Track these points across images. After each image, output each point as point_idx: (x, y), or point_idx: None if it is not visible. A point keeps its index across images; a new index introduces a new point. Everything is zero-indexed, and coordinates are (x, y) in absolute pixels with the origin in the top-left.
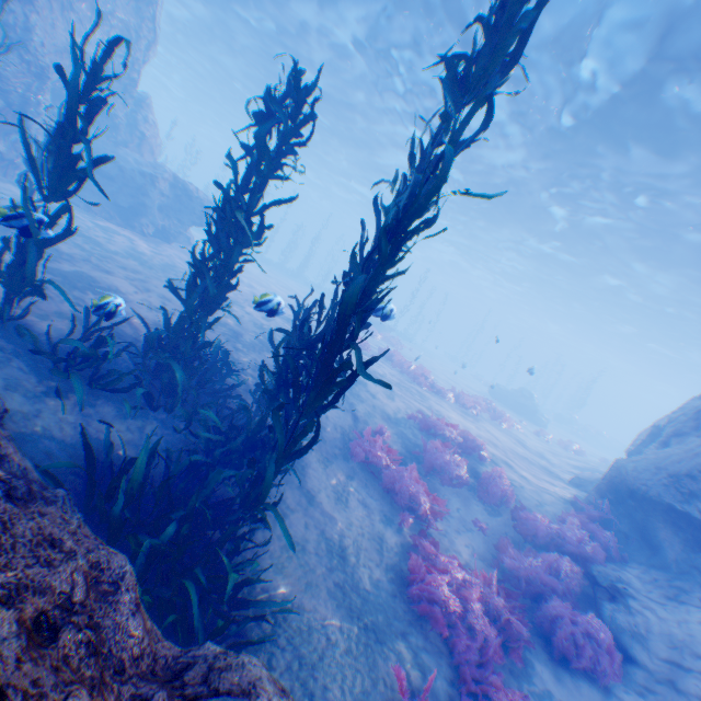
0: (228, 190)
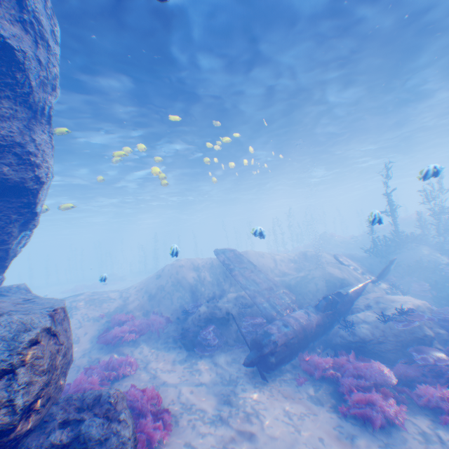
0: None
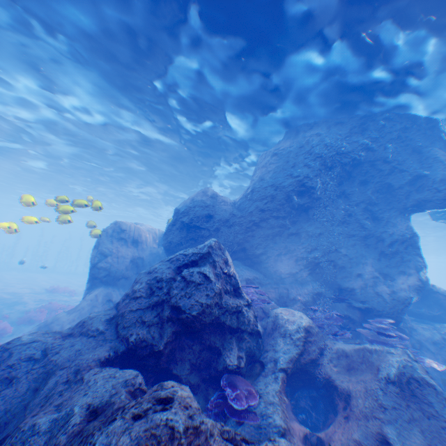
0: None
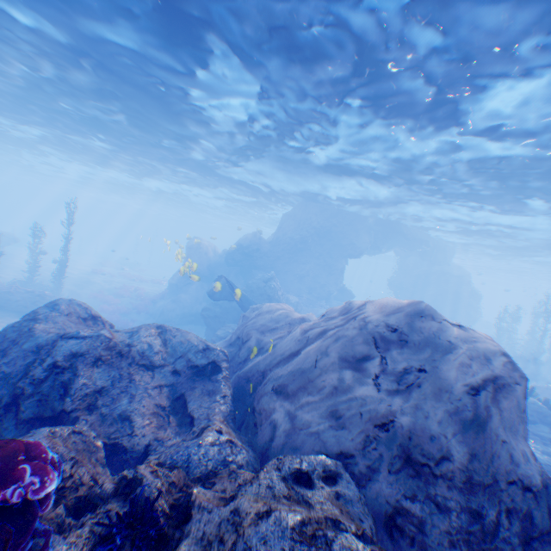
0: (31, 248)
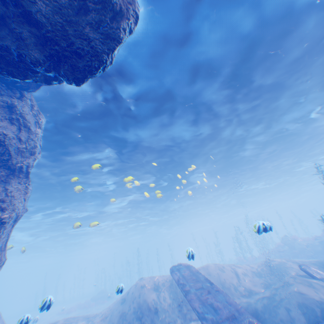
0: None
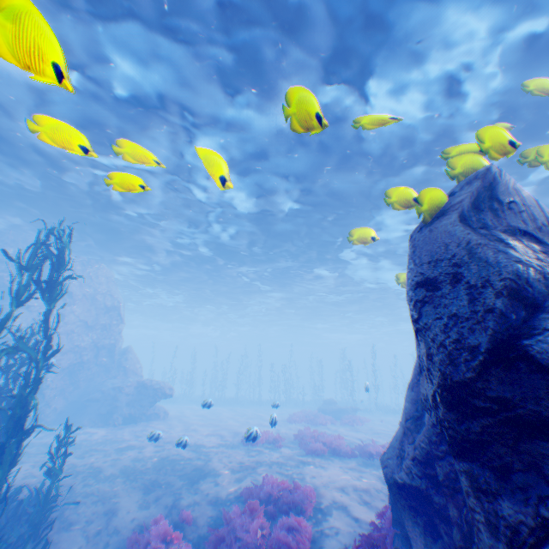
0: None
